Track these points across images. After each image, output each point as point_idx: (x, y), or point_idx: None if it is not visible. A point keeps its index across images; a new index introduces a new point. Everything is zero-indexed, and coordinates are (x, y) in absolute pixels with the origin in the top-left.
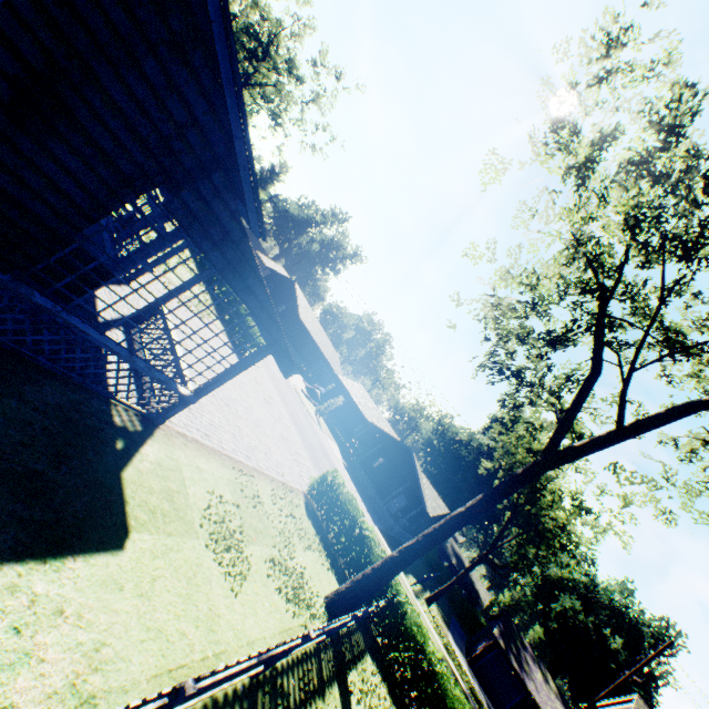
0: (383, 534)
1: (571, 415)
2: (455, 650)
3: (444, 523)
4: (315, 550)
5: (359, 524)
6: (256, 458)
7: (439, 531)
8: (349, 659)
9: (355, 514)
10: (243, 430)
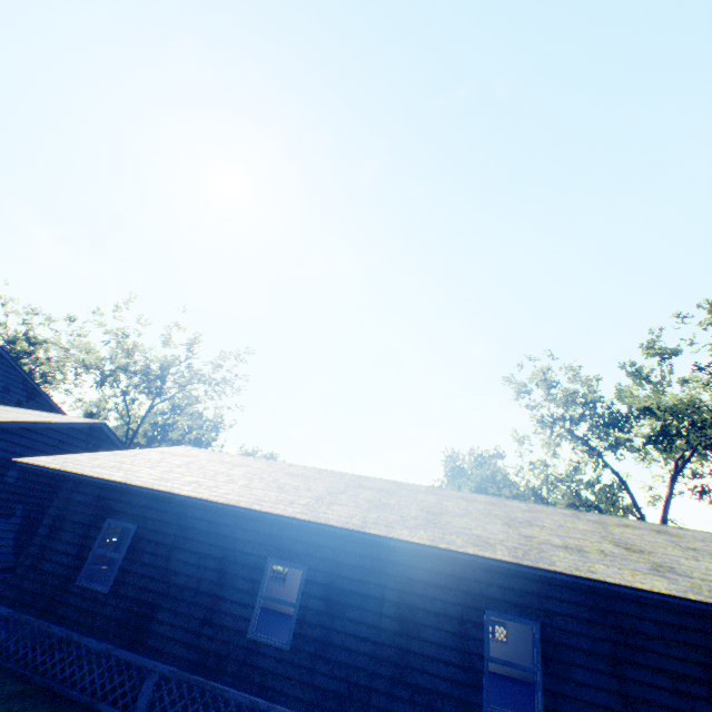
0: None
1: (641, 513)
2: None
3: None
4: None
5: None
6: None
7: None
8: None
9: None
10: None
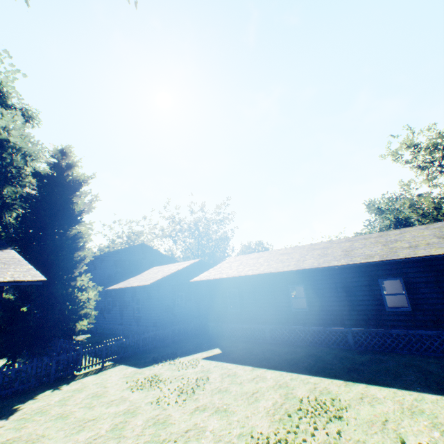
0: None
1: None
2: None
3: None
4: None
5: None
6: None
7: None
8: None
9: None
10: None
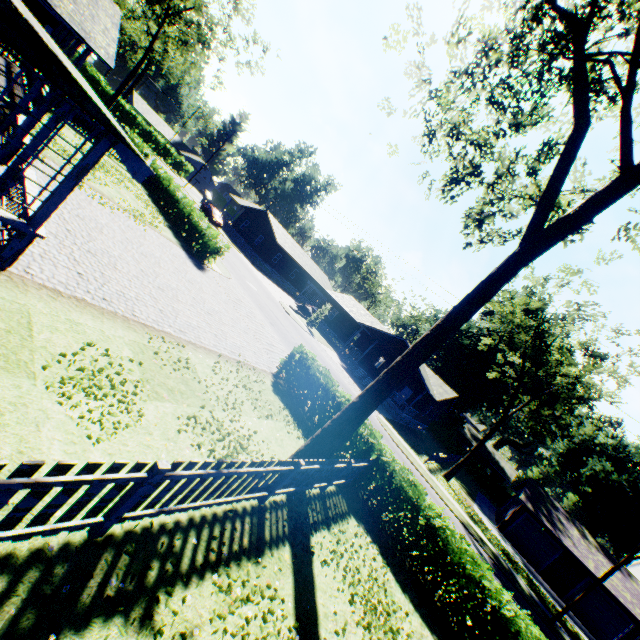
0: (390, 422)
1: (553, 186)
2: (482, 519)
3: (407, 353)
4: (279, 420)
5: (332, 393)
6: (196, 335)
7: (401, 363)
8: (316, 520)
9: (326, 384)
10: (180, 311)
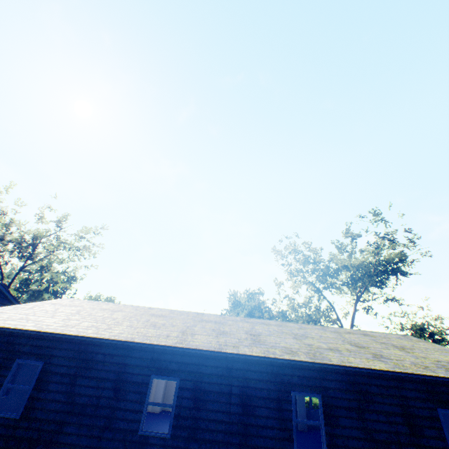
0: None
1: (341, 323)
2: None
3: None
4: None
5: None
6: None
7: None
8: None
9: None
10: None
